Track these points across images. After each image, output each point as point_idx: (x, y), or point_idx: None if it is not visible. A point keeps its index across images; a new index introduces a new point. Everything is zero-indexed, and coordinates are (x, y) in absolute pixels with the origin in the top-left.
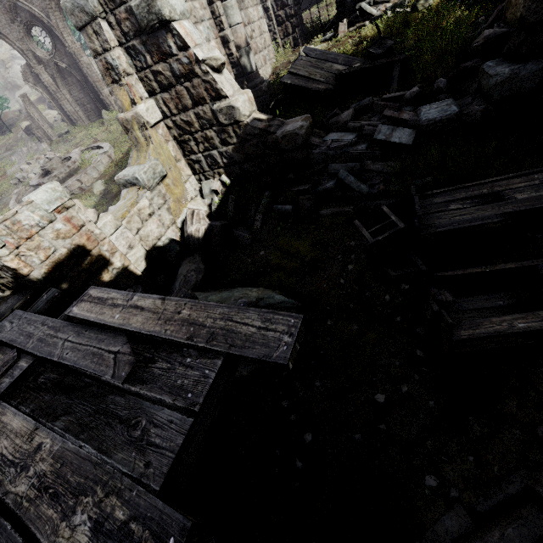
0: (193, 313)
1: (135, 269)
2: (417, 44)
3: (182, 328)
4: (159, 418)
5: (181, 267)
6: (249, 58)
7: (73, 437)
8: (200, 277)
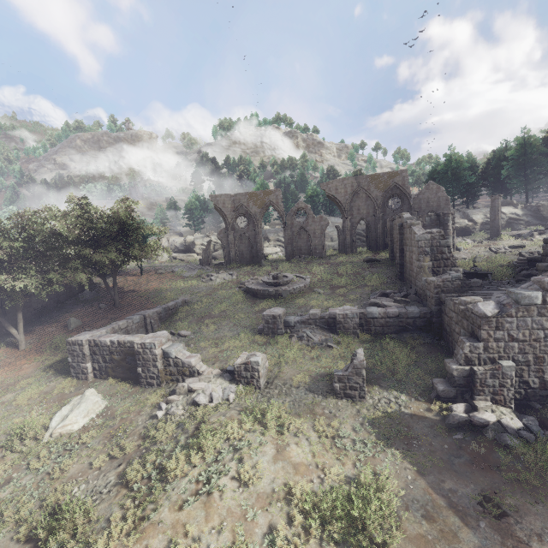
0: None
1: None
2: (487, 271)
3: None
4: None
5: None
6: None
7: None
8: None
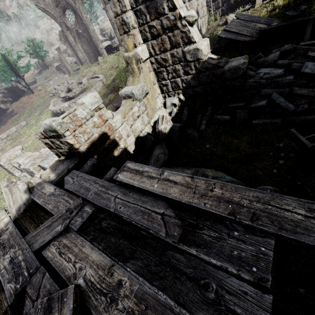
0: (226, 192)
1: (130, 149)
2: None
3: (220, 204)
4: (230, 286)
5: (154, 150)
6: (197, 22)
7: (147, 281)
8: (166, 158)
